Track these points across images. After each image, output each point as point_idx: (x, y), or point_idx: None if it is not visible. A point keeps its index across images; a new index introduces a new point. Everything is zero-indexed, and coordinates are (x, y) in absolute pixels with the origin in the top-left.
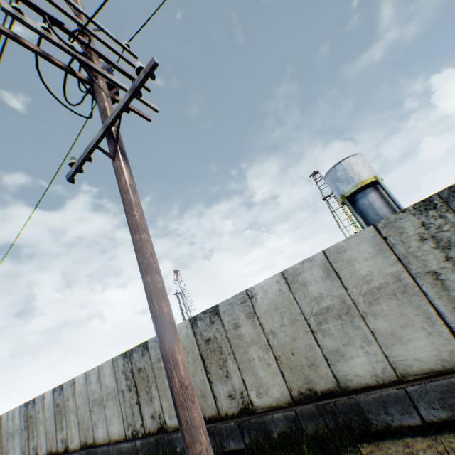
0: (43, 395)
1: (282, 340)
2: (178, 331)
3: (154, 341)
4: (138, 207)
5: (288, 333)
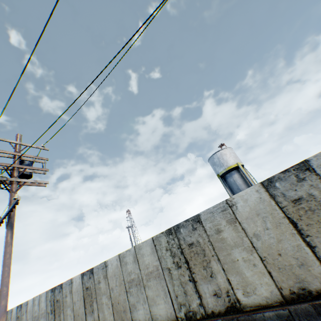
0: (12, 309)
1: (115, 294)
2: (7, 311)
3: (65, 283)
4: (9, 254)
5: (118, 290)
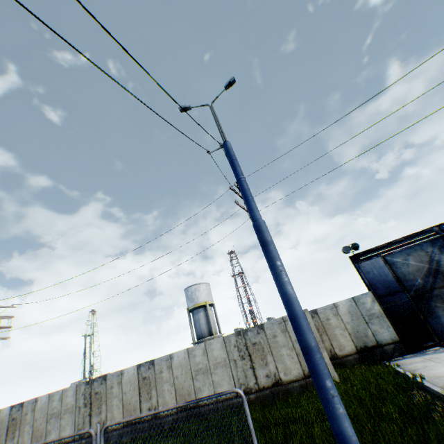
0: None
1: (38, 423)
2: None
3: None
4: None
5: (41, 420)
